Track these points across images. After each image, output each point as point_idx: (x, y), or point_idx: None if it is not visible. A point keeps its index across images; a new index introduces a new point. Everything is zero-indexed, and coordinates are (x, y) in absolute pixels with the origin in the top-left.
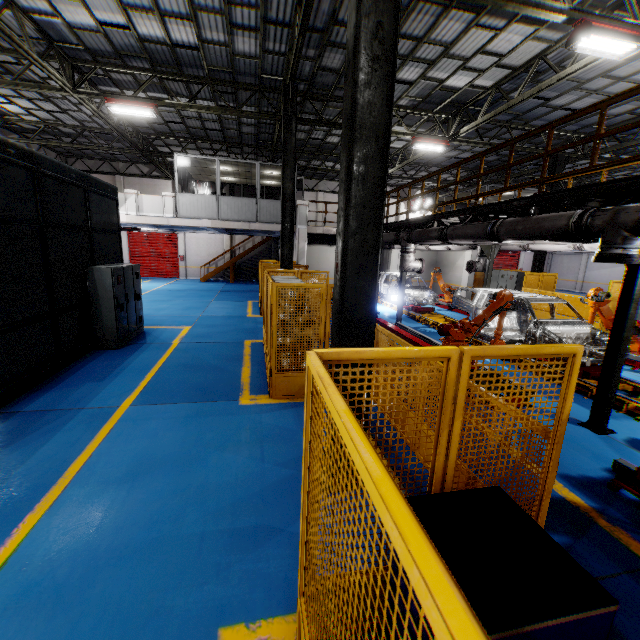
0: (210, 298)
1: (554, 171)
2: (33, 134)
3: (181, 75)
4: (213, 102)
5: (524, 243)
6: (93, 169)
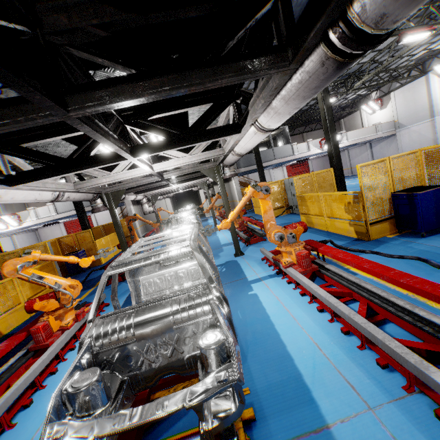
0: None
1: None
2: None
3: None
4: None
5: (200, 181)
6: None
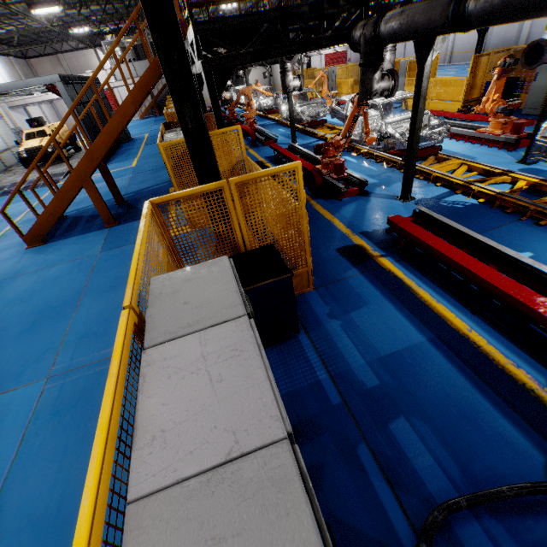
0: (150, 125)
1: (303, 1)
2: (6, 41)
3: (94, 2)
4: (110, 5)
5: None
6: (41, 53)
